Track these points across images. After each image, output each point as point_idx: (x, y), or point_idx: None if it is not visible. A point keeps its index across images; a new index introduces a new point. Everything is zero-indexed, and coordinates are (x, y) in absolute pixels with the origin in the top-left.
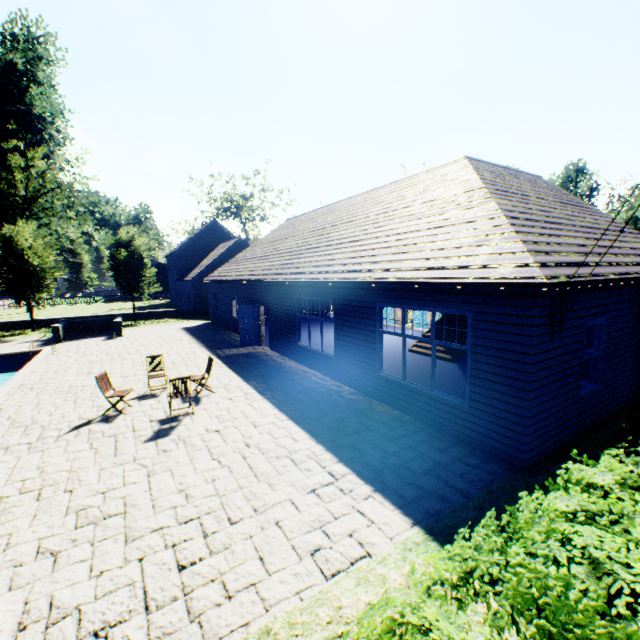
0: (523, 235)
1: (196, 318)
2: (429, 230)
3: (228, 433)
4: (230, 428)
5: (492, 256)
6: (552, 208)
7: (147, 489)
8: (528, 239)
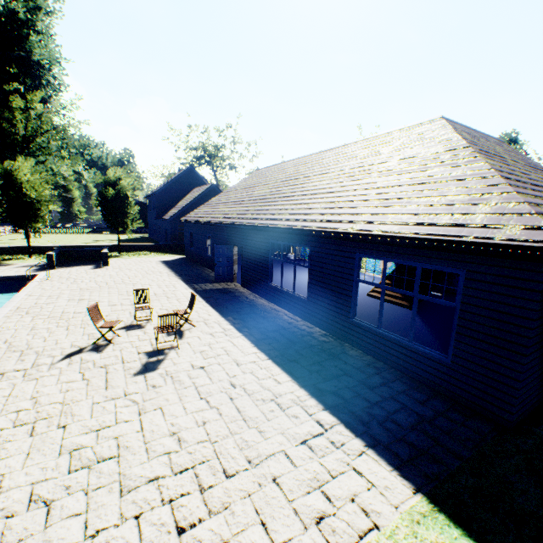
0: (523, 196)
1: (172, 253)
2: (412, 186)
3: (213, 370)
4: (214, 365)
5: (493, 216)
6: (527, 171)
7: (139, 429)
8: (529, 200)
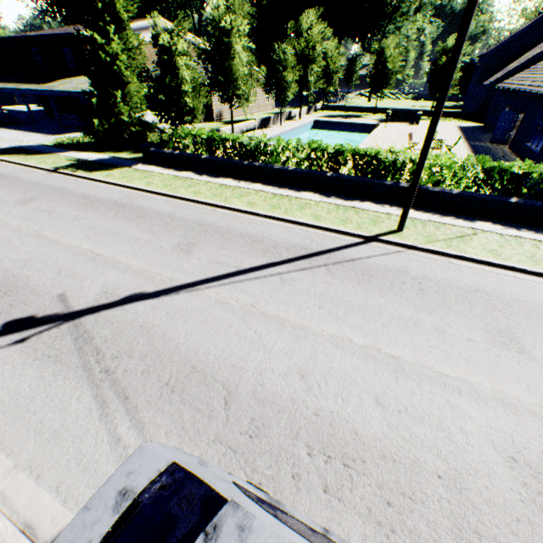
0: None
1: (473, 121)
2: None
3: None
4: None
5: None
6: None
7: None
8: None
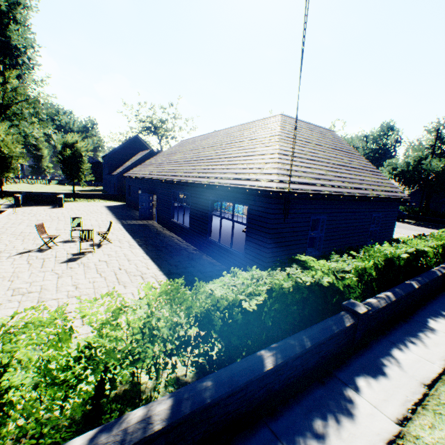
0: (282, 165)
1: (117, 201)
2: (244, 157)
3: (111, 263)
4: (113, 260)
5: (262, 175)
6: (322, 151)
7: (55, 283)
8: (284, 167)
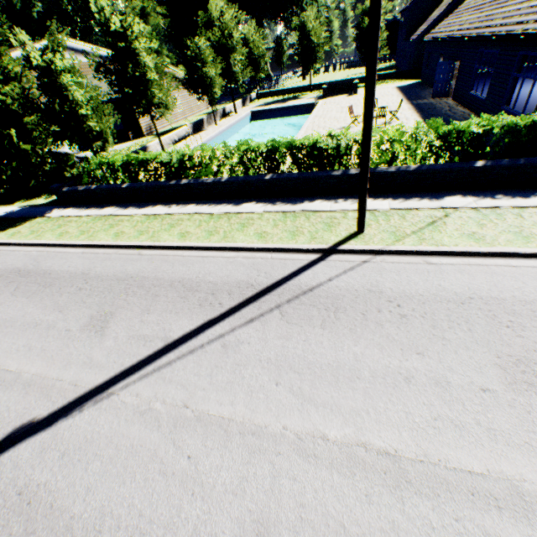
0: None
1: (409, 79)
2: None
3: None
4: None
5: None
6: None
7: None
8: None
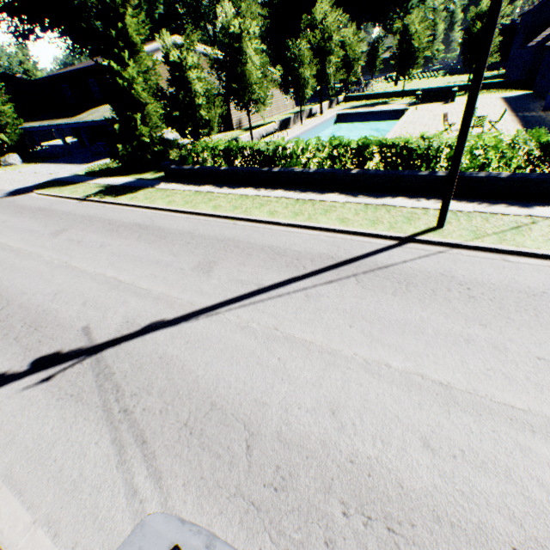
0: None
1: (519, 89)
2: None
3: None
4: None
5: None
6: None
7: None
8: None
